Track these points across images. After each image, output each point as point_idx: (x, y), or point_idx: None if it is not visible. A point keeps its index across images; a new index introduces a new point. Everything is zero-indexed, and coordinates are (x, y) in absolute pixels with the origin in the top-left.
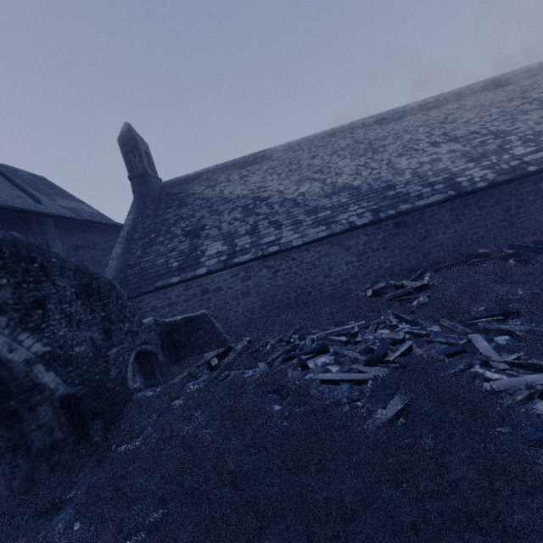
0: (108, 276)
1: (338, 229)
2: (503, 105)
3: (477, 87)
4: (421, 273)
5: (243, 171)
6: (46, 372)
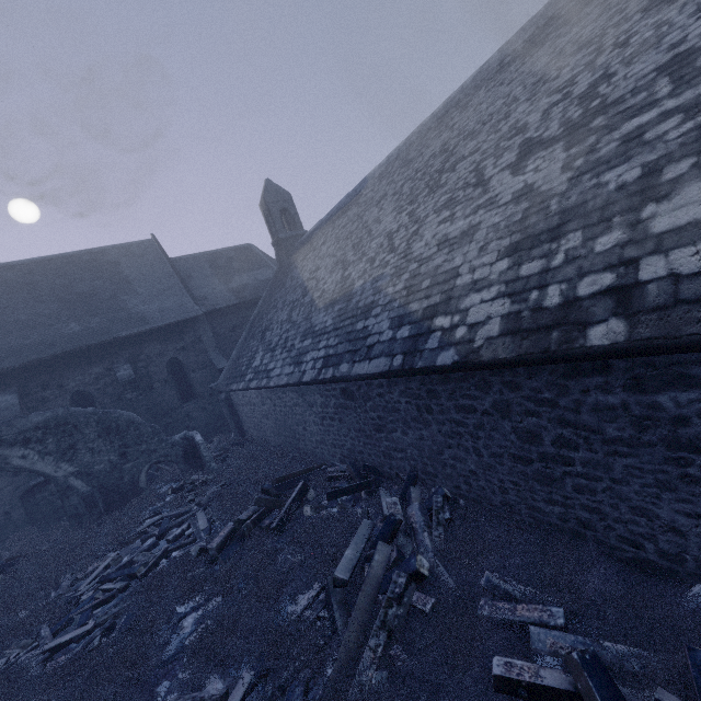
0: (226, 366)
1: (292, 379)
2: None
3: None
4: (356, 486)
5: (330, 230)
6: (76, 481)
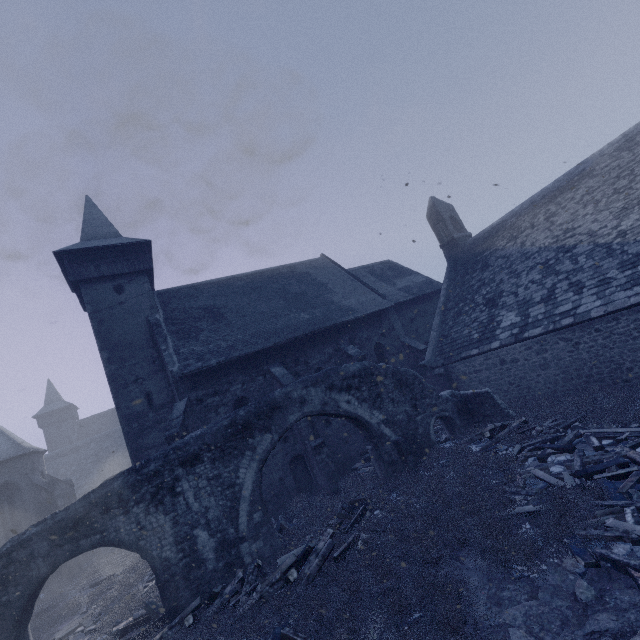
0: (430, 346)
1: None
2: None
3: None
4: None
5: (551, 207)
6: (385, 428)
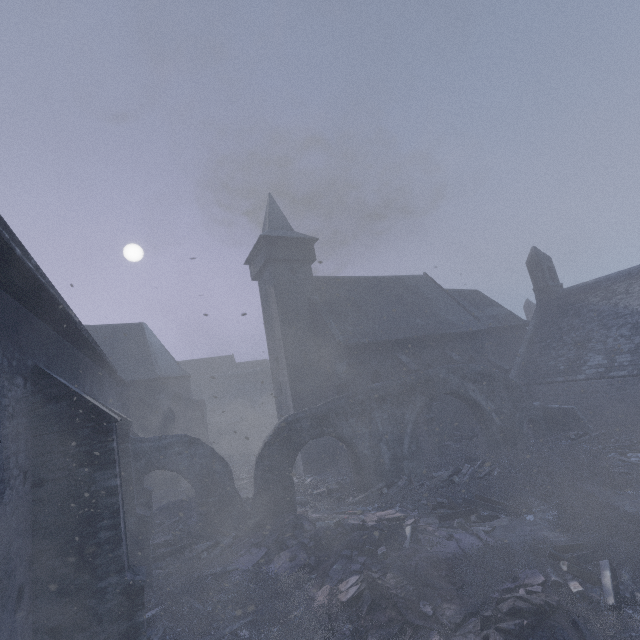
0: (515, 367)
1: None
2: None
3: None
4: None
5: None
6: (494, 416)
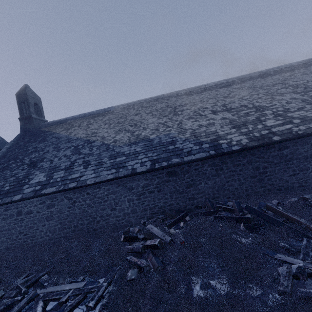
0: None
1: (122, 174)
2: (268, 88)
3: (254, 75)
4: (182, 216)
5: (91, 120)
6: None
